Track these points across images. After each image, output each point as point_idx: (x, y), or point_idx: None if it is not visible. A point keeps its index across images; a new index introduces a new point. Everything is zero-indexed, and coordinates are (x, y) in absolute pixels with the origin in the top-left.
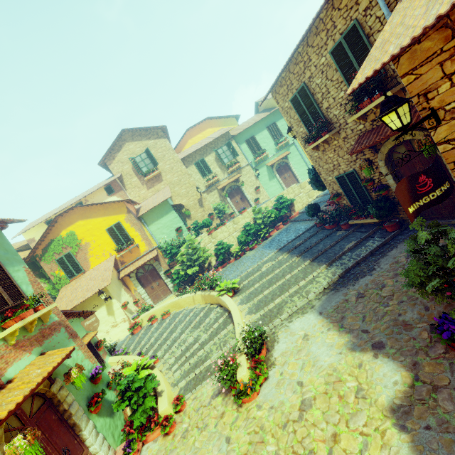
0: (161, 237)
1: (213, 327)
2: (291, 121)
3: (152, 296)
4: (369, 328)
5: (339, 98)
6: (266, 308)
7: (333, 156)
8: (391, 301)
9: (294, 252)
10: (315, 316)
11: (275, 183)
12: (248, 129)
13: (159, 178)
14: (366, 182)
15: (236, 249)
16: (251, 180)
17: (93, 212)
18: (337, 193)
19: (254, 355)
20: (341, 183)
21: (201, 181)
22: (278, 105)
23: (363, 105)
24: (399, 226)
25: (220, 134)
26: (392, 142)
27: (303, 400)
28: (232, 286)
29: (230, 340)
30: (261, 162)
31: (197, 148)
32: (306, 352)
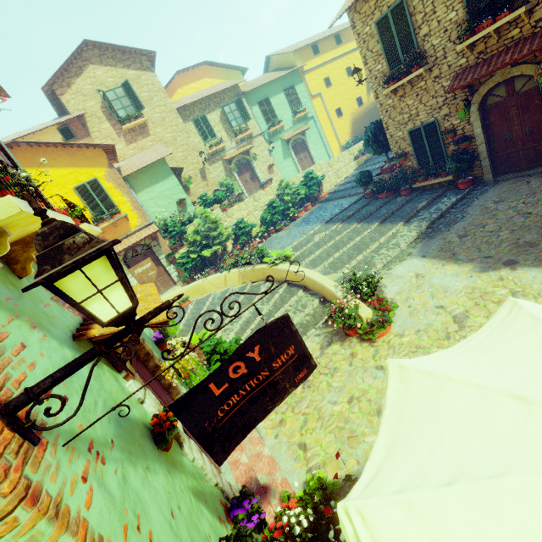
0: (155, 211)
1: (275, 298)
2: (367, 55)
3: None
4: (491, 254)
5: (446, 21)
6: (349, 266)
7: (412, 103)
8: (501, 233)
9: (350, 220)
10: (418, 260)
11: (290, 164)
12: (262, 87)
13: (144, 130)
14: (449, 133)
15: (259, 230)
16: (264, 155)
17: (50, 157)
18: (403, 152)
19: (369, 296)
20: (414, 139)
21: (201, 146)
22: (353, 30)
23: (481, 28)
24: (473, 182)
25: (228, 85)
26: (495, 80)
27: (454, 316)
28: (289, 254)
29: (311, 302)
30: (276, 134)
31: (197, 98)
32: (428, 286)
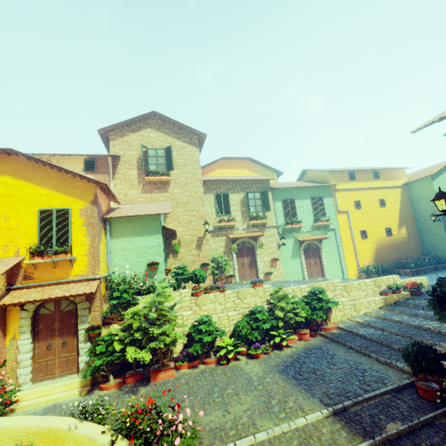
0: (119, 264)
1: None
2: None
3: (38, 364)
4: None
5: None
6: None
7: None
8: None
9: None
10: None
11: (296, 264)
12: (291, 189)
13: (165, 186)
14: None
15: (225, 341)
16: (271, 246)
17: (39, 174)
18: None
19: None
20: None
21: (212, 217)
22: None
23: None
24: None
25: (260, 177)
26: None
27: None
28: None
29: None
30: (291, 232)
31: (227, 178)
32: None
